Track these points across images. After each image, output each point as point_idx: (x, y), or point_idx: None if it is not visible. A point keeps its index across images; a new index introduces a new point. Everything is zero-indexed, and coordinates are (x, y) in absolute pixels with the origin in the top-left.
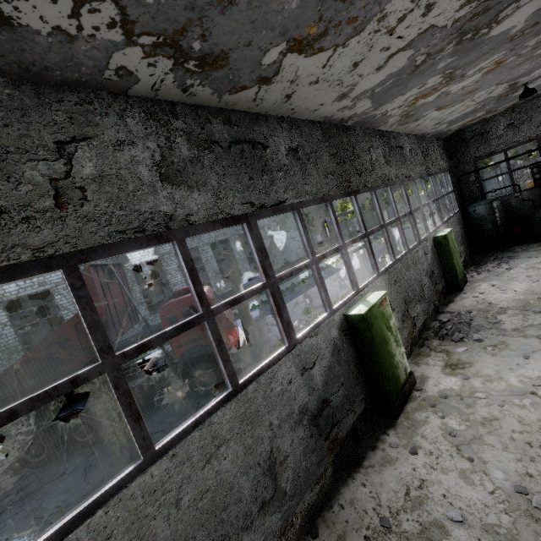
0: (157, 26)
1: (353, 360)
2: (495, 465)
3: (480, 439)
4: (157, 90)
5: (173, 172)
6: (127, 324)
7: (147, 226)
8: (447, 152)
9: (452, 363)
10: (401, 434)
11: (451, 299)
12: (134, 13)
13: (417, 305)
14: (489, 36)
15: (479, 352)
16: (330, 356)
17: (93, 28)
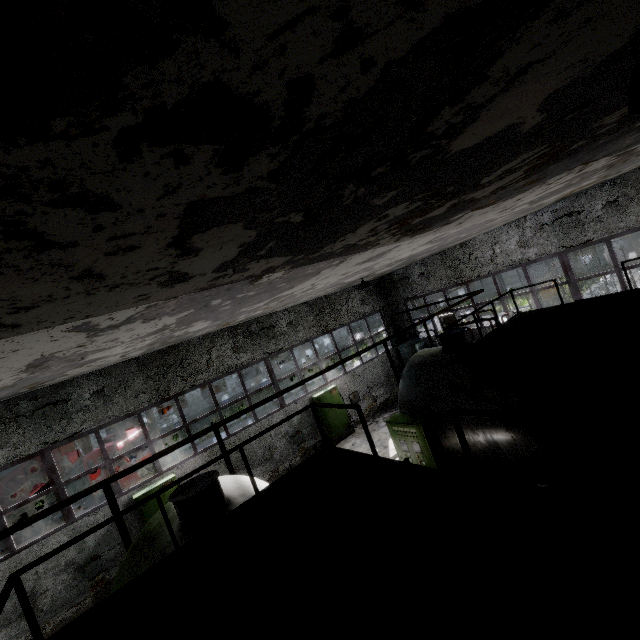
0: None
1: (138, 526)
2: None
3: None
4: None
5: None
6: (73, 461)
7: None
8: (383, 291)
9: None
10: None
11: None
12: None
13: (255, 469)
14: (198, 329)
15: None
16: (108, 526)
17: None
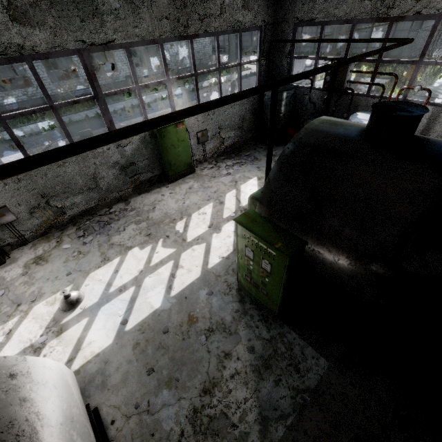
0: None
1: None
2: None
3: None
4: None
5: None
6: None
7: None
8: None
9: (42, 257)
10: None
11: (152, 189)
12: None
13: (74, 197)
14: None
15: (67, 254)
16: None
17: None
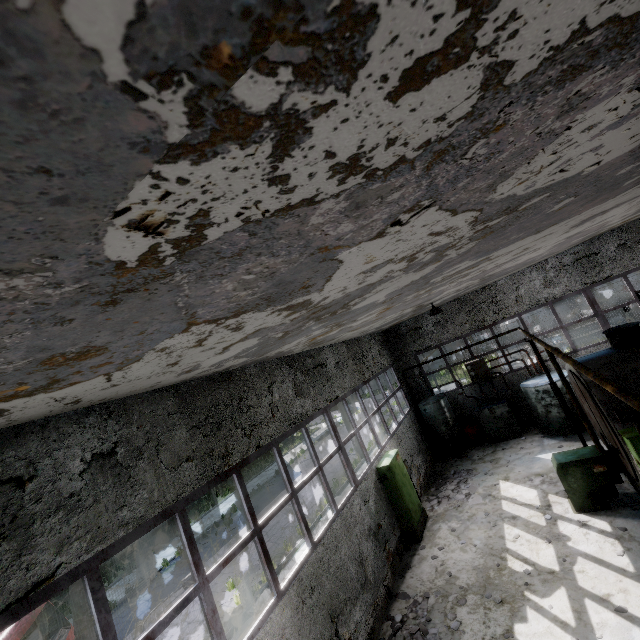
0: None
1: None
2: None
3: None
4: None
5: None
6: None
7: None
8: (388, 345)
9: None
10: None
11: (409, 561)
12: None
13: (354, 608)
14: (353, 309)
15: None
16: None
17: None
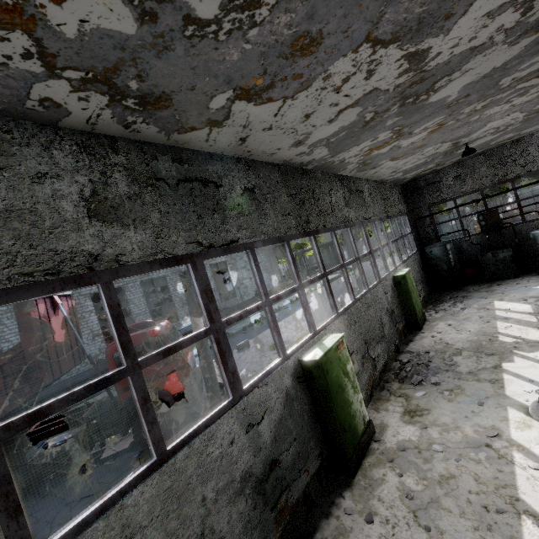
0: (84, 62)
1: (308, 410)
2: (453, 536)
3: (437, 503)
4: (94, 124)
5: (106, 208)
6: (68, 363)
7: (64, 267)
8: (405, 197)
9: (411, 410)
10: (357, 497)
11: (411, 338)
12: (54, 47)
13: (377, 345)
14: (428, 102)
15: (437, 397)
16: (281, 407)
17: (4, 56)
